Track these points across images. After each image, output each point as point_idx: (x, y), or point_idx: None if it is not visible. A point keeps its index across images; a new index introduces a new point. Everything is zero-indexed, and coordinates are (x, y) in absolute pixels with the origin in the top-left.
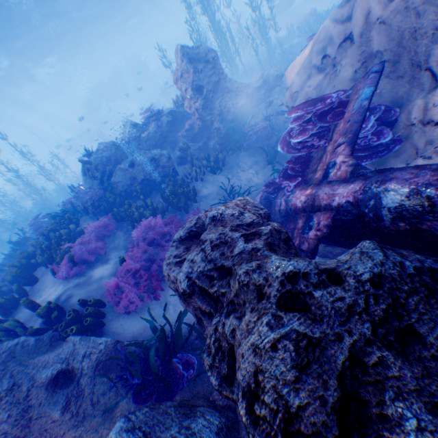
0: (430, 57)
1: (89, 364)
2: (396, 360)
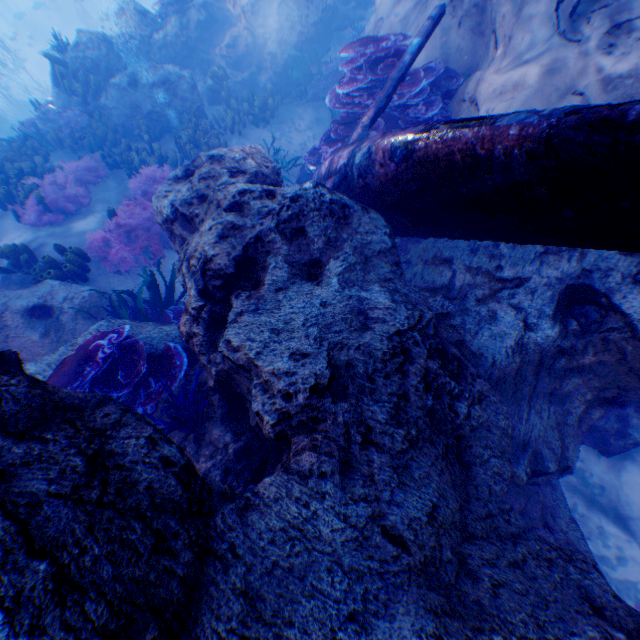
0: (497, 15)
1: (72, 307)
2: (283, 242)
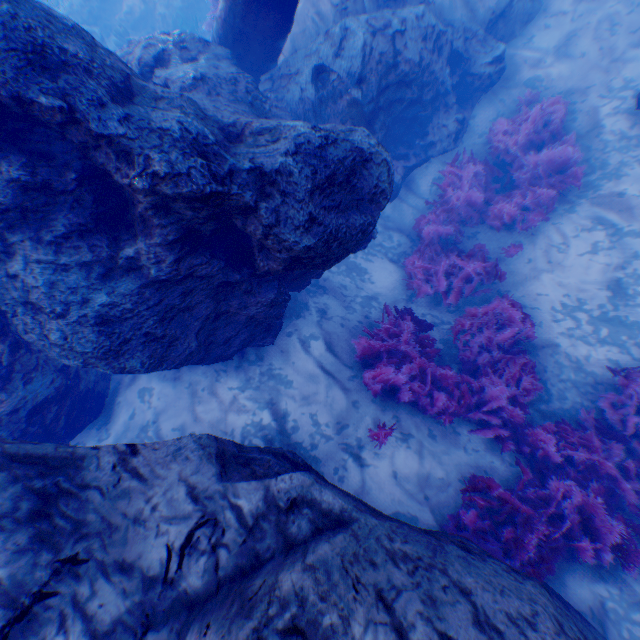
0: None
1: None
2: (176, 50)
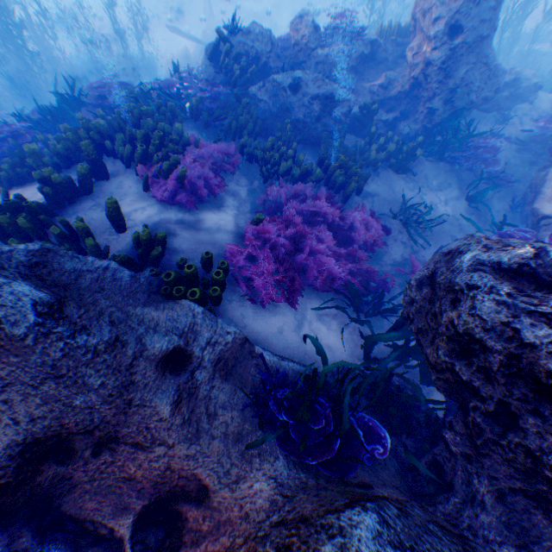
0: None
1: (211, 356)
2: None
